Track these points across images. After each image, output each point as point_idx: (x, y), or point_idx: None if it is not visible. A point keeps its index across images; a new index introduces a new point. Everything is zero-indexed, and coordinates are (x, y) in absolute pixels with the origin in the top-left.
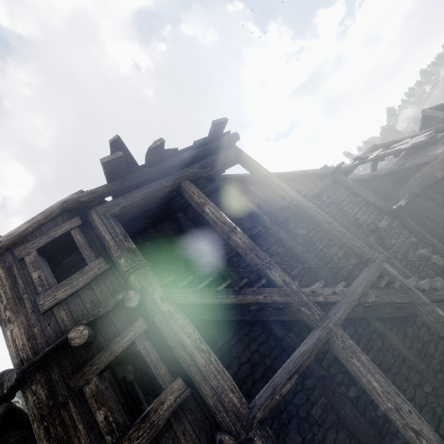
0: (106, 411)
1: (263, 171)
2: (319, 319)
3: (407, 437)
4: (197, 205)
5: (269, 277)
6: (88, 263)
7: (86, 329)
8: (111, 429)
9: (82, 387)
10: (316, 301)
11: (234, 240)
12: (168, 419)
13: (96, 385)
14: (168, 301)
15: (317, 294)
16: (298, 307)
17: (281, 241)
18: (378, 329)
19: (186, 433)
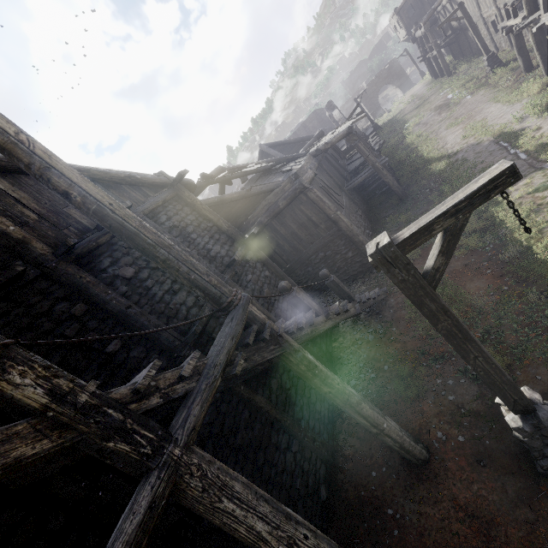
0: None
1: (4, 123)
2: (152, 452)
3: None
4: None
5: None
6: None
7: None
8: None
9: None
10: (144, 410)
11: None
12: None
13: None
14: None
15: (147, 393)
16: (99, 446)
17: (81, 291)
18: (244, 397)
19: None
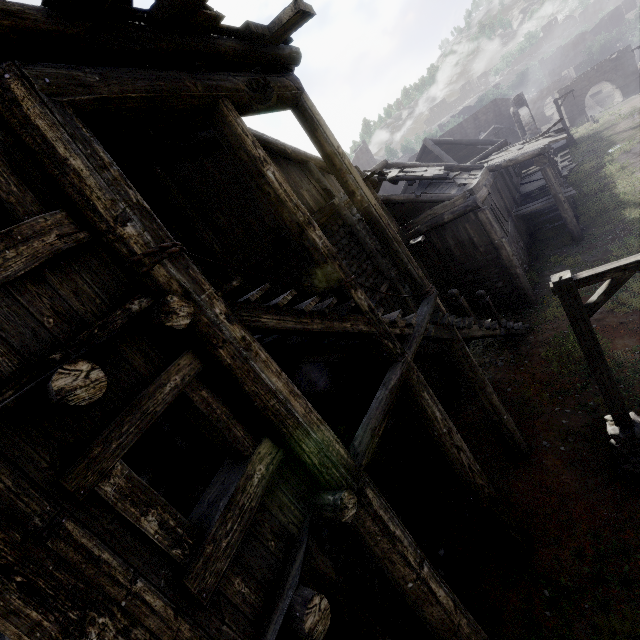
0: (160, 513)
1: (334, 140)
2: (401, 353)
3: (449, 454)
4: (250, 160)
5: (353, 299)
6: (21, 216)
7: (97, 368)
8: (177, 538)
9: (94, 487)
10: (394, 333)
11: (312, 238)
12: (263, 496)
13: (125, 477)
14: (238, 322)
15: (395, 326)
16: (381, 340)
17: None
18: None
19: (283, 507)
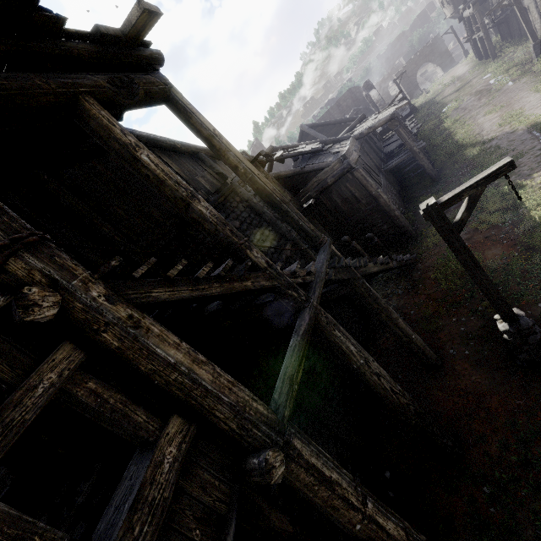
0: None
1: (208, 124)
2: (306, 299)
3: (371, 382)
4: (121, 147)
5: (250, 259)
6: None
7: None
8: None
9: None
10: (297, 283)
11: (198, 210)
12: (177, 481)
13: None
14: (123, 301)
15: (296, 276)
16: (285, 291)
17: None
18: None
19: (205, 486)
